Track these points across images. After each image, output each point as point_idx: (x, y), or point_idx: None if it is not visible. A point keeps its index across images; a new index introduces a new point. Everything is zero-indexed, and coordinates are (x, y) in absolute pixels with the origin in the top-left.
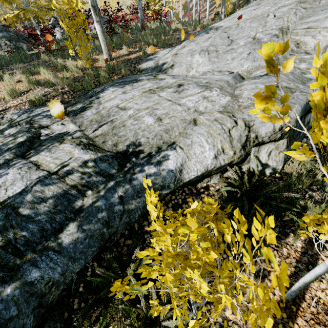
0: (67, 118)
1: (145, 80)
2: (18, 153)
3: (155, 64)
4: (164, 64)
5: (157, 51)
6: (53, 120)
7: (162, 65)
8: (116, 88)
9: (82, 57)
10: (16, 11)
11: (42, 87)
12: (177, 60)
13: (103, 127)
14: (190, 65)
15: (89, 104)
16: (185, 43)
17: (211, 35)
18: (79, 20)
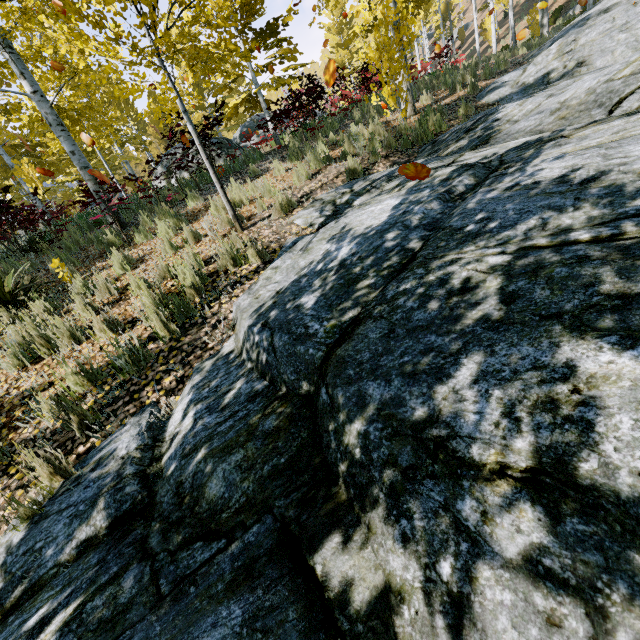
0: (468, 152)
1: (563, 81)
2: (478, 175)
3: (516, 87)
4: (549, 75)
5: (489, 83)
6: (442, 161)
7: (543, 78)
8: (519, 101)
9: (392, 103)
10: (242, 95)
11: (335, 163)
12: (586, 53)
13: (630, 99)
14: (639, 40)
15: (488, 131)
16: (564, 41)
17: (625, 5)
18: (405, 33)
